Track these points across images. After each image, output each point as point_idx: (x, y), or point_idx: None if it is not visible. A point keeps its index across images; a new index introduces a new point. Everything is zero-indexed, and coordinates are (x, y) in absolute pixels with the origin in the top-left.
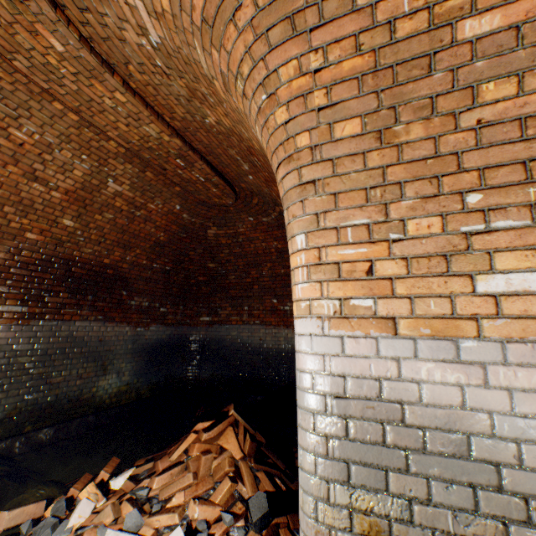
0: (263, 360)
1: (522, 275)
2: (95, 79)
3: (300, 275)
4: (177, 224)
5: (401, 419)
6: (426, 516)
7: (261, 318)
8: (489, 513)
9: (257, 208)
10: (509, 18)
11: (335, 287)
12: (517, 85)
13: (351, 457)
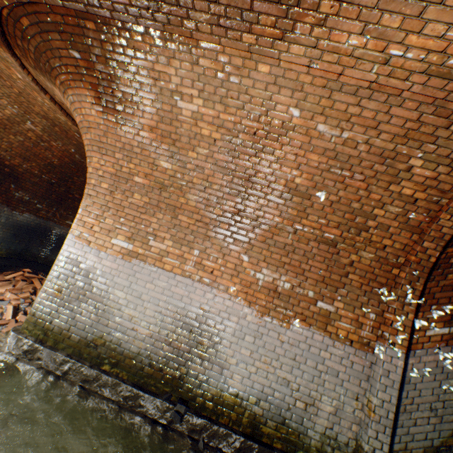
0: None
1: (121, 241)
2: (35, 91)
3: (75, 221)
4: (70, 158)
5: (79, 266)
6: (73, 288)
7: None
8: (86, 289)
9: None
10: (144, 182)
11: (82, 228)
12: (141, 198)
13: (62, 272)
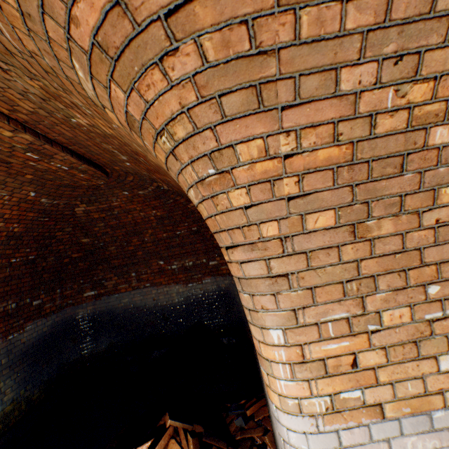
0: (160, 317)
1: None
2: None
3: (281, 371)
4: (34, 211)
5: None
6: None
7: (151, 281)
8: None
9: (132, 183)
10: None
11: (323, 384)
12: None
13: None
